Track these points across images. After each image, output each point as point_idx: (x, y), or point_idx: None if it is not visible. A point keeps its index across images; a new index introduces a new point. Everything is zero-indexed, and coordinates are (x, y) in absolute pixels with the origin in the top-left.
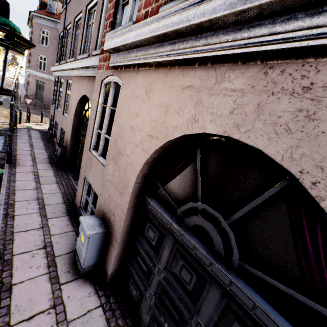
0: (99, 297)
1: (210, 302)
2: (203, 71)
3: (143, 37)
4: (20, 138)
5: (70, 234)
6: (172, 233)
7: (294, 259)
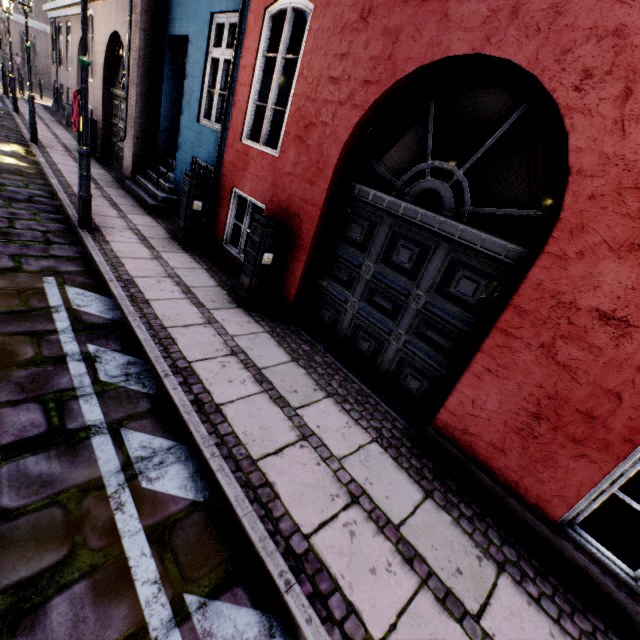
0: (96, 159)
1: None
2: (110, 4)
3: None
4: (19, 104)
5: None
6: (118, 96)
7: None
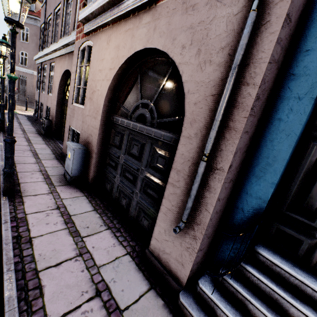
0: (84, 193)
1: (147, 153)
2: (134, 19)
3: (101, 4)
4: None
5: (60, 168)
6: (127, 127)
7: (177, 104)
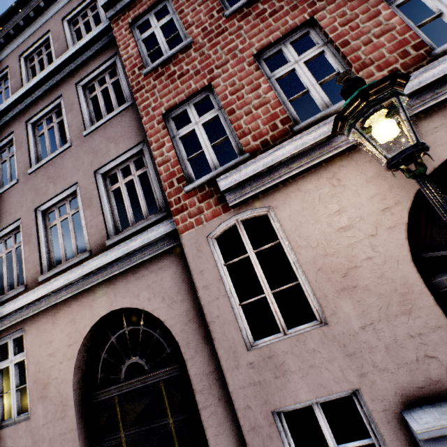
0: None
1: None
2: None
3: (313, 141)
4: None
5: None
6: None
7: None
